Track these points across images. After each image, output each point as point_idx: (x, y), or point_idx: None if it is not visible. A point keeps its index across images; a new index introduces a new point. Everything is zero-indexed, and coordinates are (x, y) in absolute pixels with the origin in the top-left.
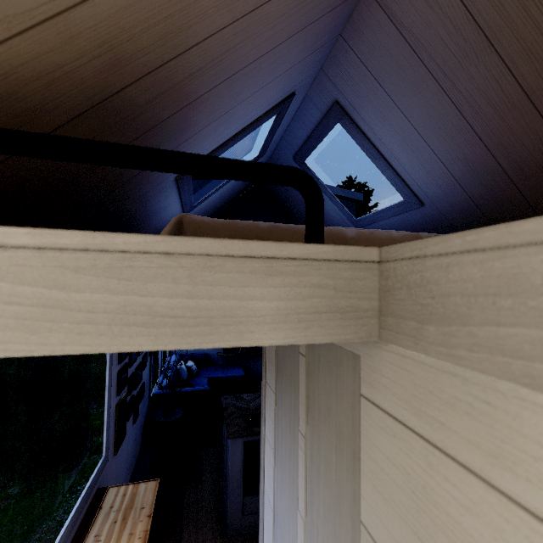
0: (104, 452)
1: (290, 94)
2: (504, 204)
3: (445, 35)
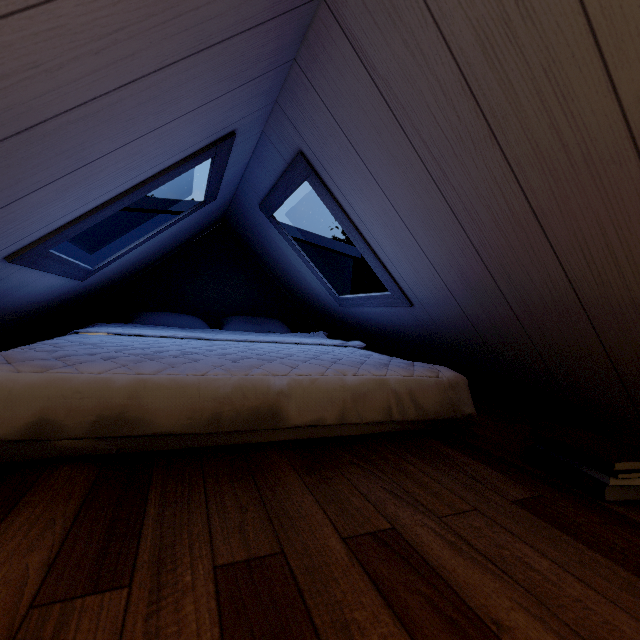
0: None
1: (227, 133)
2: (503, 333)
3: (433, 102)
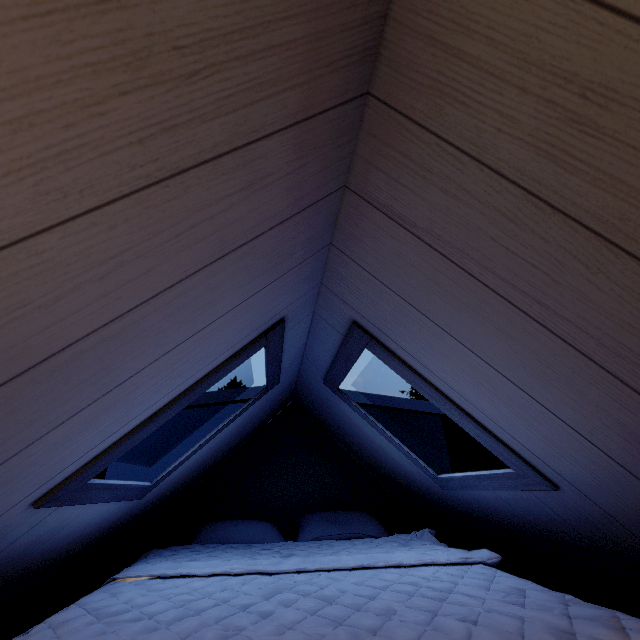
0: None
1: (276, 321)
2: None
3: (499, 234)
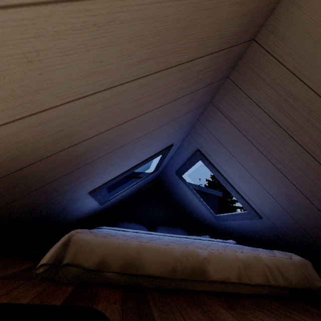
0: None
1: (170, 145)
2: None
3: (259, 127)
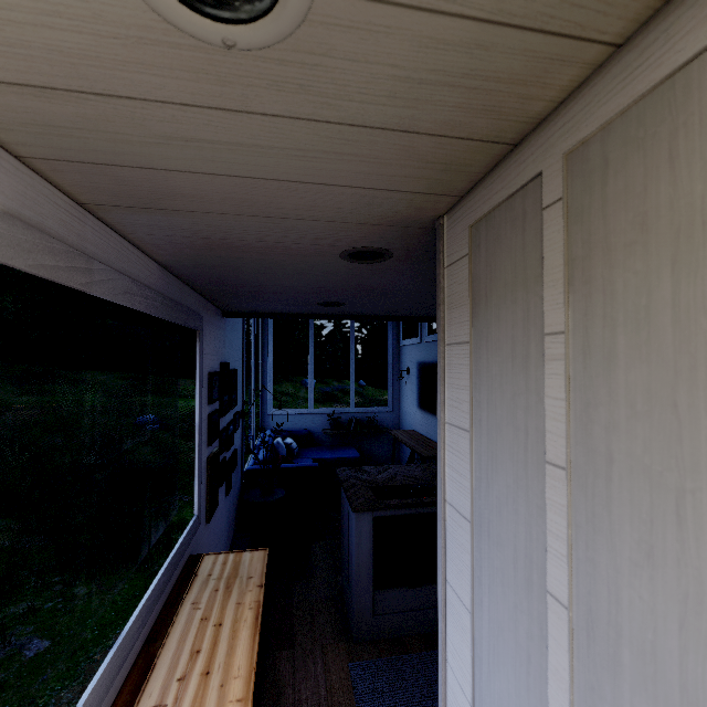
0: (196, 511)
1: None
2: None
3: None
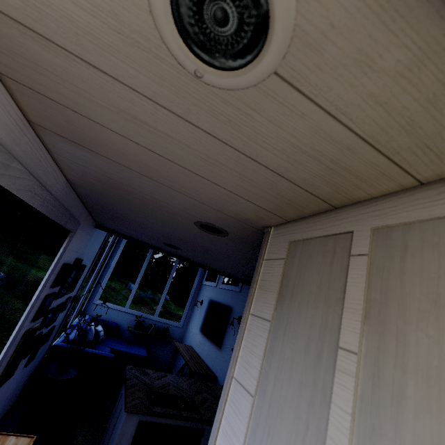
0: None
1: None
2: None
3: None
